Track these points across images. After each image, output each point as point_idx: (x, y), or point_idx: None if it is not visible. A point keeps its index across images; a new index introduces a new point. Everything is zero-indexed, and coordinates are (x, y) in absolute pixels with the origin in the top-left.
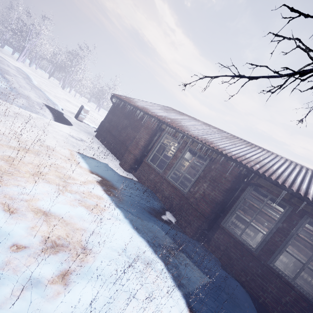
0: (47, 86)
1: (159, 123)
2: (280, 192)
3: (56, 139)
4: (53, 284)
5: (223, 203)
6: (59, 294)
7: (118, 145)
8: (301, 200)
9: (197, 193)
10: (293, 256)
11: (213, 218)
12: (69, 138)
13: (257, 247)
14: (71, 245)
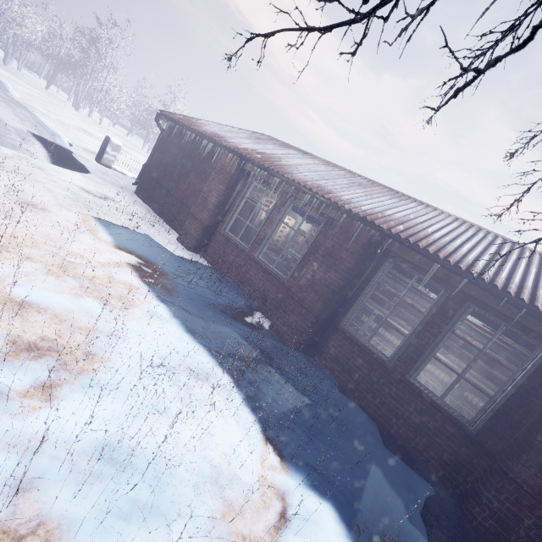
0: (42, 102)
1: (240, 162)
2: (431, 267)
3: (53, 193)
4: (26, 397)
5: (344, 292)
6: (36, 410)
7: (174, 206)
8: (461, 277)
9: (303, 278)
10: (444, 365)
11: (328, 317)
12: (81, 194)
13: (392, 356)
14: (65, 349)
